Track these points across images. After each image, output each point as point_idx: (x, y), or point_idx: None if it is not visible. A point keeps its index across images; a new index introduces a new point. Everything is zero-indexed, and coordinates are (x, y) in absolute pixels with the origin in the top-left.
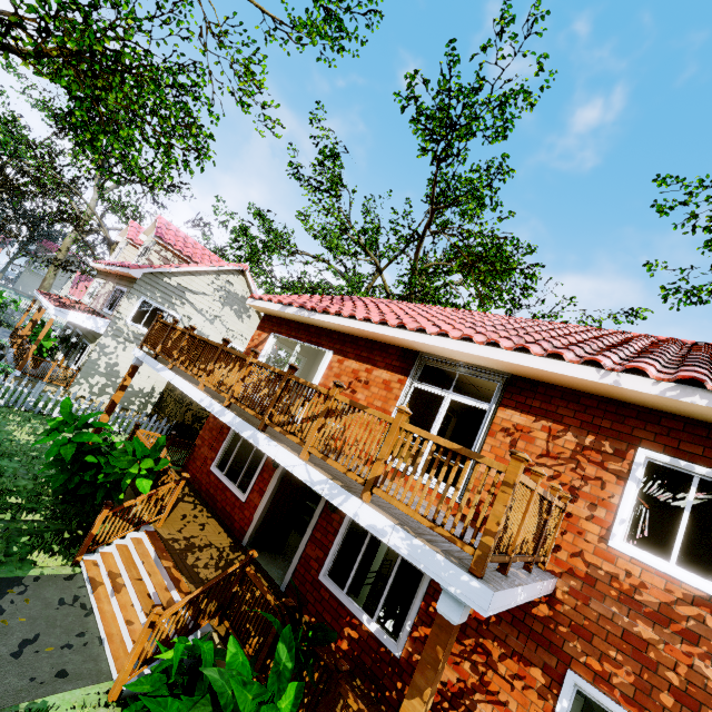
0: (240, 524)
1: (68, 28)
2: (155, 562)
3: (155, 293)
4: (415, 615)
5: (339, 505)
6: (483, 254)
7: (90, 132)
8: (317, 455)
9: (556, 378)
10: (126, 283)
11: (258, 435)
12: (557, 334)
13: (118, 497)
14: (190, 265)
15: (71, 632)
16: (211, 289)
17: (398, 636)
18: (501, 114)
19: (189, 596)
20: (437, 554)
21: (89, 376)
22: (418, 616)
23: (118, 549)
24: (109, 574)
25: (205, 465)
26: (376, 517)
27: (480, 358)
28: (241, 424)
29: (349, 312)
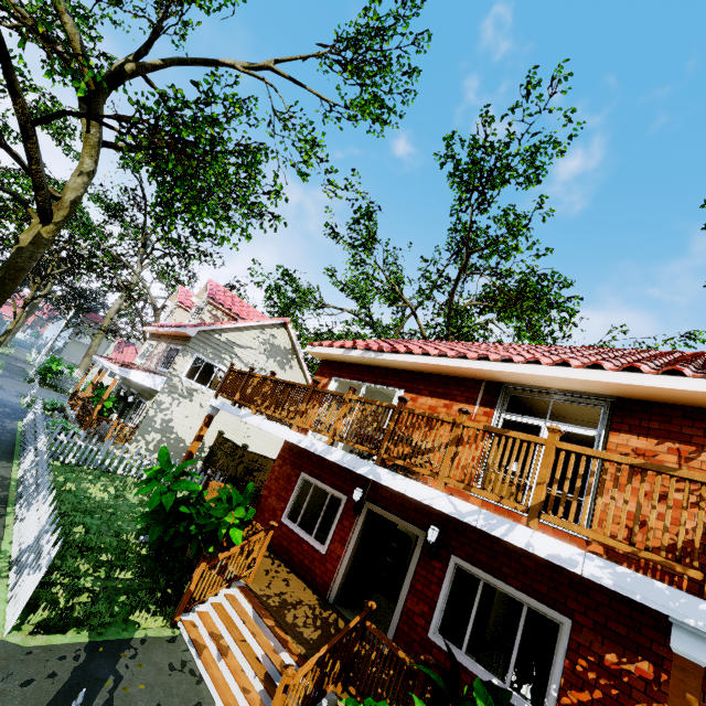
0: (323, 579)
1: (178, 122)
2: (254, 621)
3: (207, 349)
4: (560, 677)
5: (503, 536)
6: (526, 289)
7: (184, 205)
8: (457, 485)
9: (676, 396)
10: (180, 342)
11: (378, 470)
12: (641, 356)
13: (208, 550)
14: (239, 321)
15: (189, 702)
16: (257, 343)
17: (541, 705)
18: (532, 162)
19: (317, 655)
20: (656, 581)
21: (146, 433)
22: (564, 678)
23: (214, 607)
24: (212, 635)
25: (274, 516)
26: (557, 546)
27: (580, 382)
28: (355, 460)
29: (419, 349)
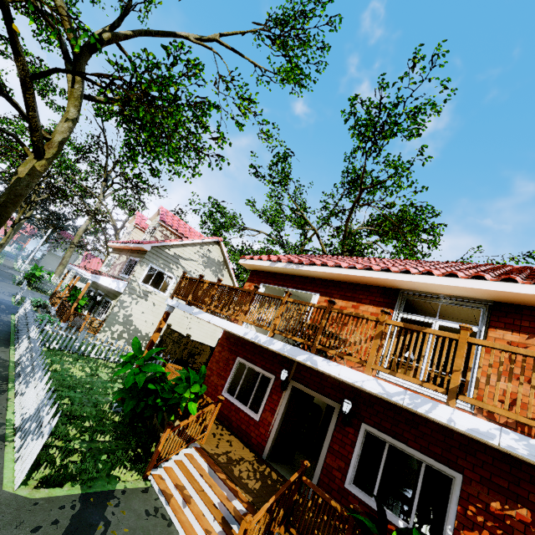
0: (257, 440)
1: (148, 80)
2: (209, 475)
3: (159, 260)
4: (454, 519)
5: (427, 413)
6: (407, 218)
7: (150, 147)
8: (383, 371)
9: None
10: (138, 254)
11: (315, 358)
12: (505, 270)
13: (170, 419)
14: (183, 239)
15: None
16: (197, 256)
17: None
18: (414, 119)
19: (267, 504)
20: None
21: (111, 325)
22: (457, 520)
23: (177, 463)
24: (177, 487)
25: (216, 391)
26: (476, 421)
27: (465, 290)
28: (294, 350)
29: (332, 262)
